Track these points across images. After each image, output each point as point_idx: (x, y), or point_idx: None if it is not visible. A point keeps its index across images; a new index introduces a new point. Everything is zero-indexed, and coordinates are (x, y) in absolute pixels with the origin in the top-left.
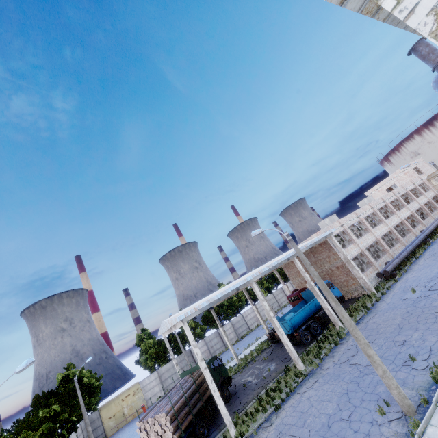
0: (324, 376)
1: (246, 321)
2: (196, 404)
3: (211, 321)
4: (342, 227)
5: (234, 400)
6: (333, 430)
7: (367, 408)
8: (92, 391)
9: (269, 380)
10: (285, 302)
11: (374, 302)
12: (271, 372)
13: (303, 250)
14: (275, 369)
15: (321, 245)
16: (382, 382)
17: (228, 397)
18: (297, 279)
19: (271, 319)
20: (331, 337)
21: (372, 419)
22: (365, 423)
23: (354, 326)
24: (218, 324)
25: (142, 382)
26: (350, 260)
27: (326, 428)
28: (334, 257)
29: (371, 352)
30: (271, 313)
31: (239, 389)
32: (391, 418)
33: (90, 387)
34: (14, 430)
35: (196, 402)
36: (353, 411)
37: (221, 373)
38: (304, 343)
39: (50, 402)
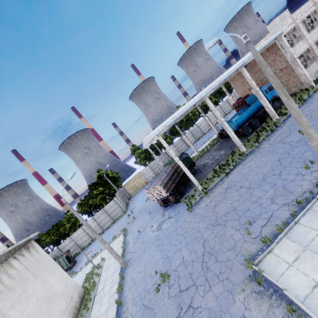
0: (261, 153)
1: (200, 128)
2: (176, 178)
3: (176, 132)
4: (294, 23)
5: (198, 173)
6: (267, 181)
7: (294, 167)
8: (116, 180)
9: (221, 160)
10: (229, 110)
11: (311, 93)
12: (221, 156)
13: (251, 58)
14: (224, 154)
15: (268, 50)
16: (310, 150)
17: (194, 172)
18: (241, 89)
19: (222, 123)
20: (269, 127)
21: (298, 172)
22: (291, 175)
23: (301, 113)
24: (181, 133)
25: (141, 172)
26: (296, 59)
27: (262, 180)
28: (279, 60)
29: (312, 131)
30: (222, 119)
31: (201, 167)
32: (314, 170)
33: (114, 178)
34: (86, 199)
35: (175, 177)
36: (283, 170)
37: (188, 161)
38: (246, 135)
39: (97, 187)
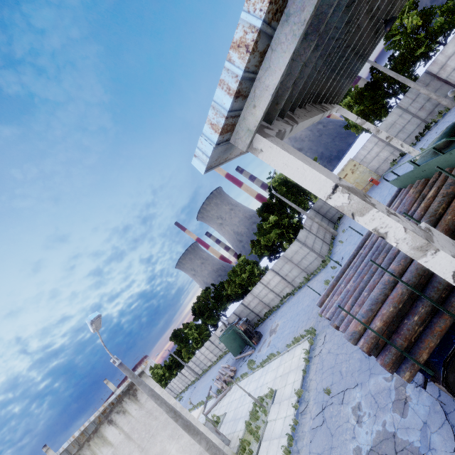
0: None
1: None
2: None
3: None
4: None
5: None
6: None
7: None
8: (302, 189)
9: None
10: None
11: None
12: None
13: None
14: None
15: None
16: None
17: None
18: None
19: None
20: None
21: None
22: None
23: None
24: None
25: (356, 157)
26: None
27: None
28: None
29: None
30: None
31: None
32: None
33: (297, 186)
34: (258, 236)
35: None
36: None
37: None
38: None
39: (266, 217)
